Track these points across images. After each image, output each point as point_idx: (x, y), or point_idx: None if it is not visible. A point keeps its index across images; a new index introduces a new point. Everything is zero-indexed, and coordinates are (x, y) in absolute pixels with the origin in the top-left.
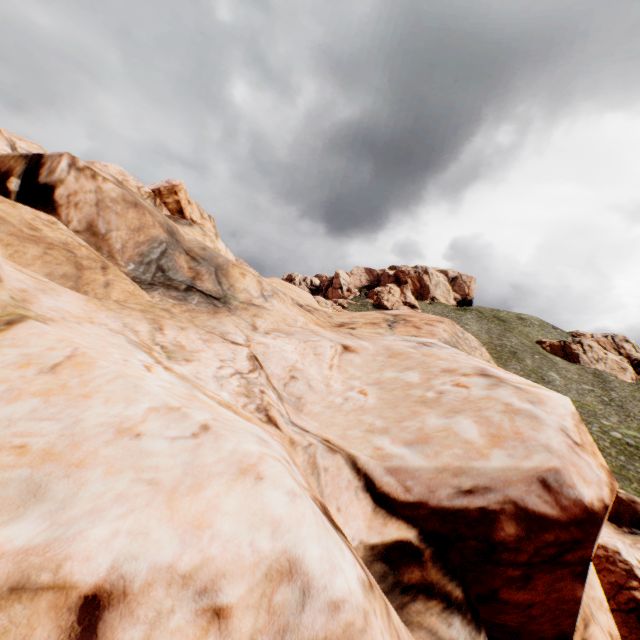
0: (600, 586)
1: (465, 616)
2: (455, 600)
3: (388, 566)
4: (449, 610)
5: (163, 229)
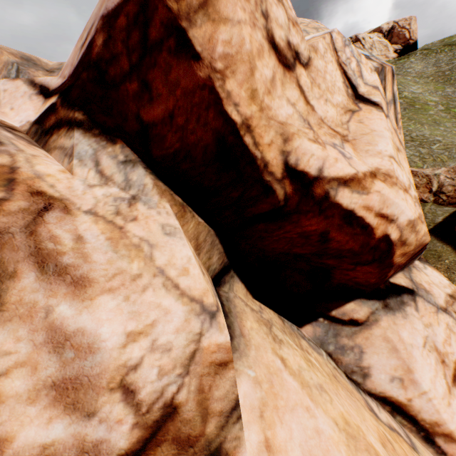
0: (388, 144)
1: (90, 132)
2: (75, 121)
3: (39, 125)
4: (71, 129)
5: (15, 57)
